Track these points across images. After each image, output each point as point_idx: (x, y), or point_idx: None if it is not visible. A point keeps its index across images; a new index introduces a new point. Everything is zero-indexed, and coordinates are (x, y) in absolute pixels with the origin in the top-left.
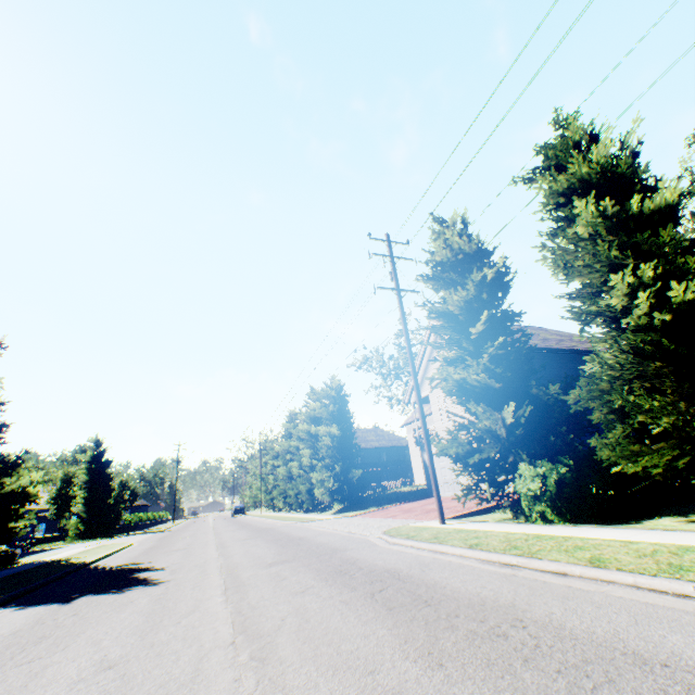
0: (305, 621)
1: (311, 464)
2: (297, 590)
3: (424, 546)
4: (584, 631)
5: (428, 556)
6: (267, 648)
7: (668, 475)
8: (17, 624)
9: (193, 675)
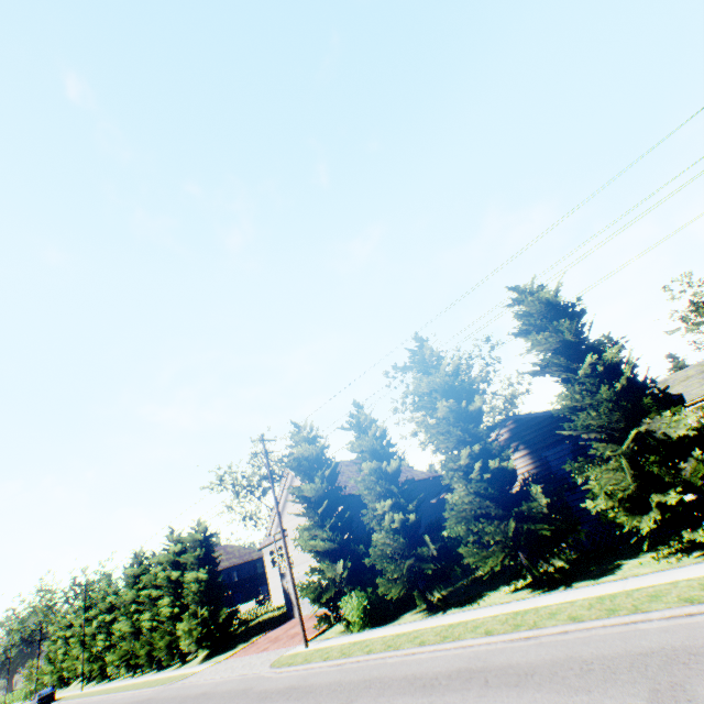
0: None
1: (171, 613)
2: None
3: (301, 667)
4: (357, 678)
5: (305, 672)
6: None
7: (404, 594)
8: None
9: None
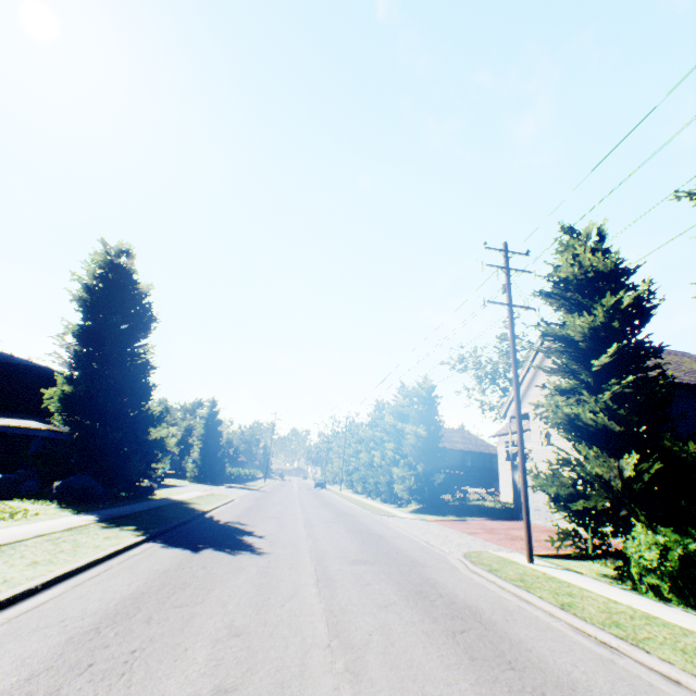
0: (390, 644)
1: (393, 458)
2: (380, 602)
3: (507, 587)
4: None
5: (512, 601)
6: (359, 663)
7: None
8: (166, 563)
9: (301, 669)
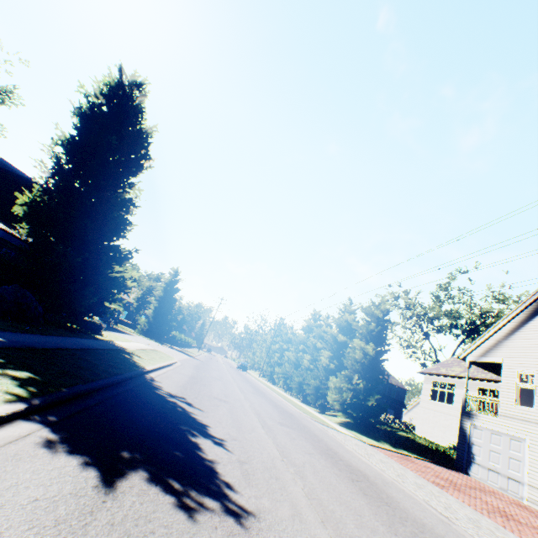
0: None
1: (326, 365)
2: None
3: None
4: None
5: None
6: None
7: None
8: None
9: None
